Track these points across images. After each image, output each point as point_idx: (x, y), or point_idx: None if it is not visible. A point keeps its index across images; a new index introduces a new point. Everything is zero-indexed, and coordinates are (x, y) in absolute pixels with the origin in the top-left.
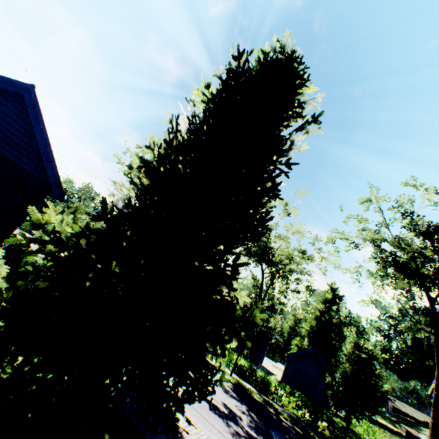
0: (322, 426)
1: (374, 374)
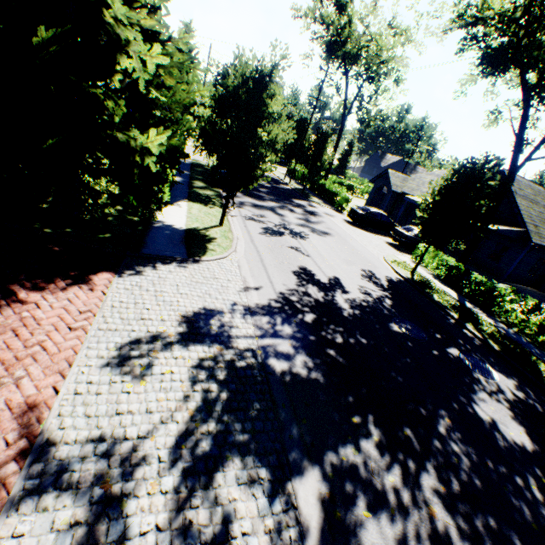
0: None
1: None
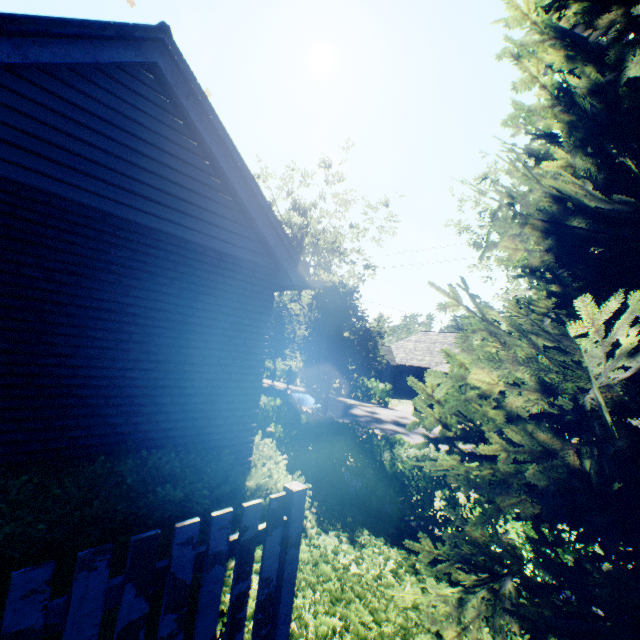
0: None
1: None
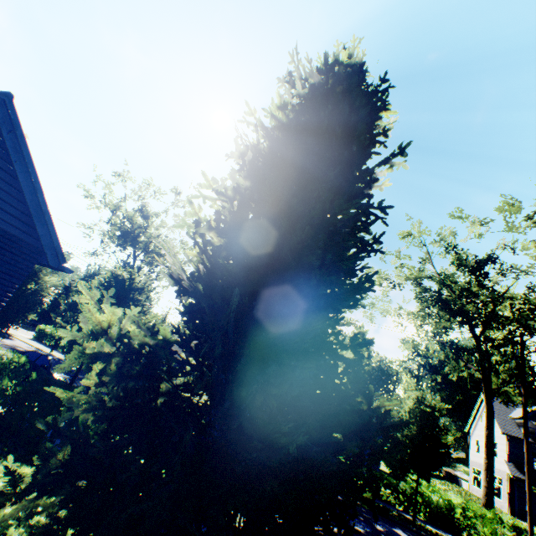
0: (385, 494)
1: (439, 428)
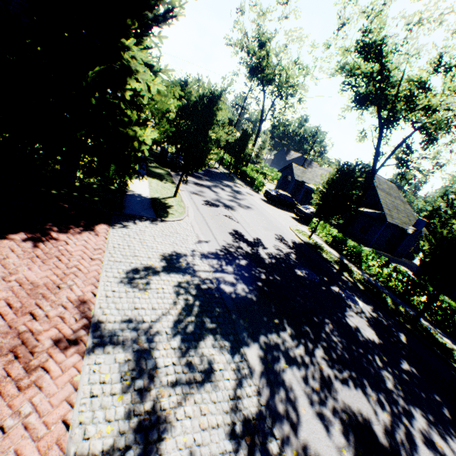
0: (423, 304)
1: None
